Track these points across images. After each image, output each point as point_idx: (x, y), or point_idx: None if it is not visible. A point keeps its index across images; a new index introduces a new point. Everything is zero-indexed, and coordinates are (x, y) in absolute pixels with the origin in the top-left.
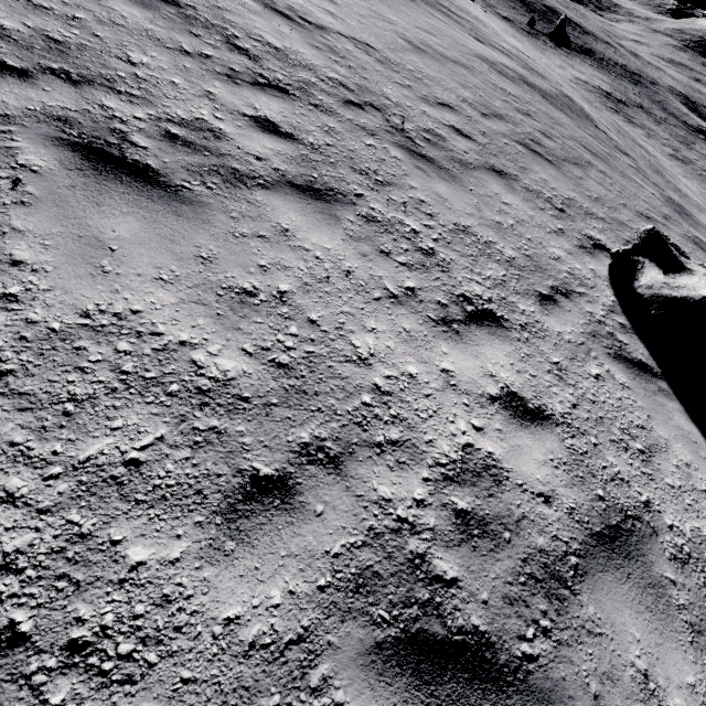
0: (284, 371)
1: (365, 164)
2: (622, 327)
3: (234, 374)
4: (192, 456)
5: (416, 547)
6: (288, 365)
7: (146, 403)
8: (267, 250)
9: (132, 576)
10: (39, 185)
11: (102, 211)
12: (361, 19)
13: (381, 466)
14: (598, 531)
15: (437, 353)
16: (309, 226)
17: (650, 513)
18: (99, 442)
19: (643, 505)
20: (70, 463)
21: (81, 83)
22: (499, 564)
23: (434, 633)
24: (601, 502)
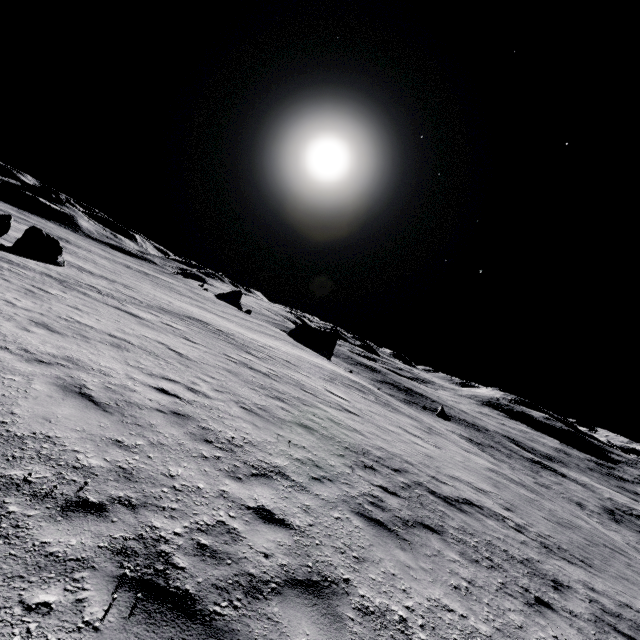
0: None
1: (620, 599)
2: None
3: None
4: None
5: None
6: None
7: None
8: None
9: None
10: None
11: None
12: (468, 471)
13: None
14: None
15: None
16: None
17: None
18: None
19: None
20: None
21: (562, 586)
22: None
23: None
24: None
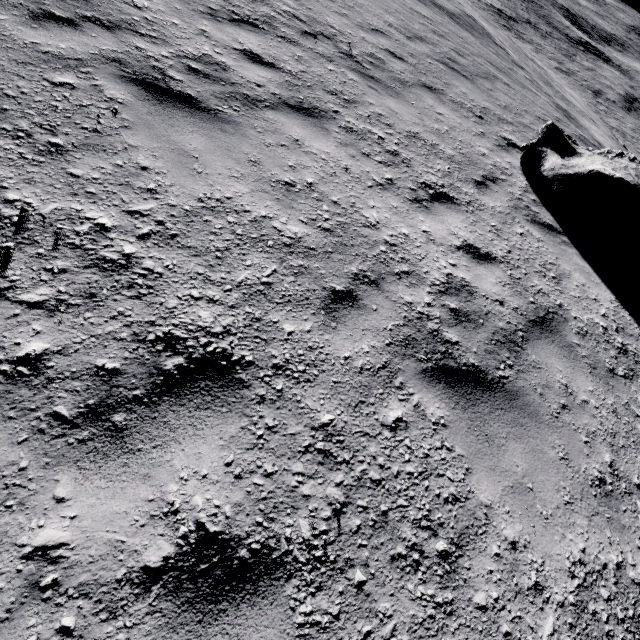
0: (329, 233)
1: (333, 87)
2: (534, 202)
3: (301, 235)
4: (296, 280)
5: (432, 326)
6: (330, 229)
7: (258, 252)
8: (290, 155)
9: (290, 338)
10: (129, 113)
11: (176, 130)
12: None
13: (402, 285)
14: (533, 319)
15: (417, 221)
16: (310, 137)
17: (562, 310)
18: (243, 273)
19: (558, 306)
20: (233, 284)
21: (113, 28)
22: (479, 335)
23: (451, 366)
24: (533, 305)
